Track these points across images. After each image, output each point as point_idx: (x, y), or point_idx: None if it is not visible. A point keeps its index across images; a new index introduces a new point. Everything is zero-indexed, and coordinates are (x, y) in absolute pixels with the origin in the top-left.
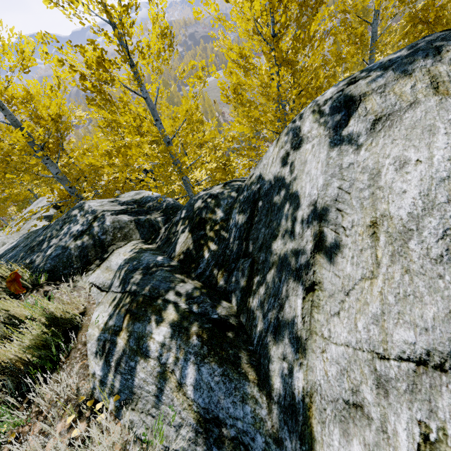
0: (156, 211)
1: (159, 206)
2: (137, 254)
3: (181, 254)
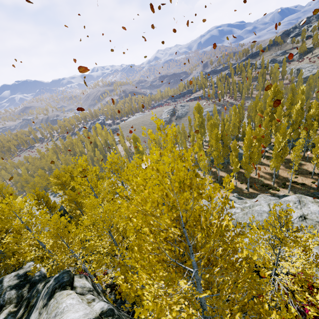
0: (29, 283)
1: (31, 280)
2: (7, 316)
3: (17, 318)
